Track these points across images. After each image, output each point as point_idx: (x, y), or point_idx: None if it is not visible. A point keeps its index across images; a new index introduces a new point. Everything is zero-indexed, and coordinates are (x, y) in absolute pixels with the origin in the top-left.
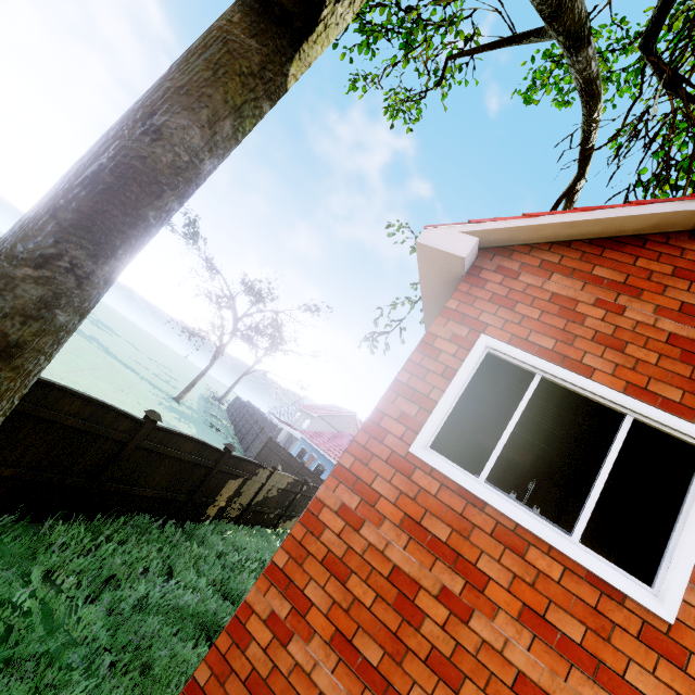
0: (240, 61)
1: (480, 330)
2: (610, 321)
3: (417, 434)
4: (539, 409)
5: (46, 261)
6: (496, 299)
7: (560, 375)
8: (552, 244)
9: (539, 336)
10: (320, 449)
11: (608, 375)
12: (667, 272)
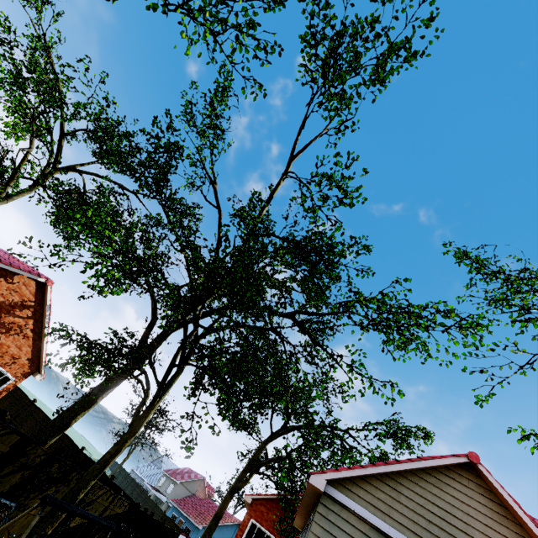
0: (229, 502)
1: (251, 517)
2: (267, 516)
3: (242, 537)
4: (257, 532)
5: (214, 529)
6: (254, 510)
7: (260, 526)
8: (263, 498)
9: (259, 518)
10: (188, 515)
11: (265, 526)
12: (275, 506)
